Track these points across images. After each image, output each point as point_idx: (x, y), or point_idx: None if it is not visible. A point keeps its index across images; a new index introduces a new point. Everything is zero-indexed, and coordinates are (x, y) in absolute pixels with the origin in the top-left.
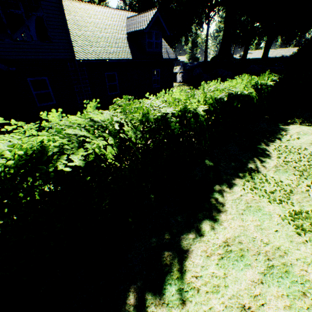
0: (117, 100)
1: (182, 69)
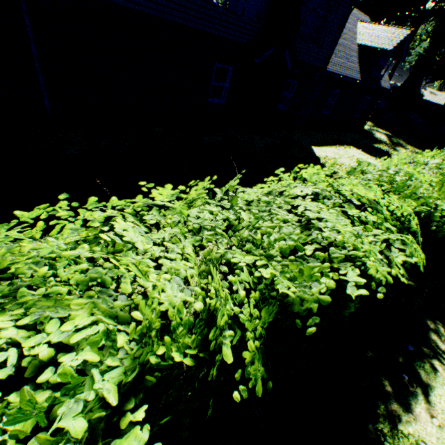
0: None
1: None
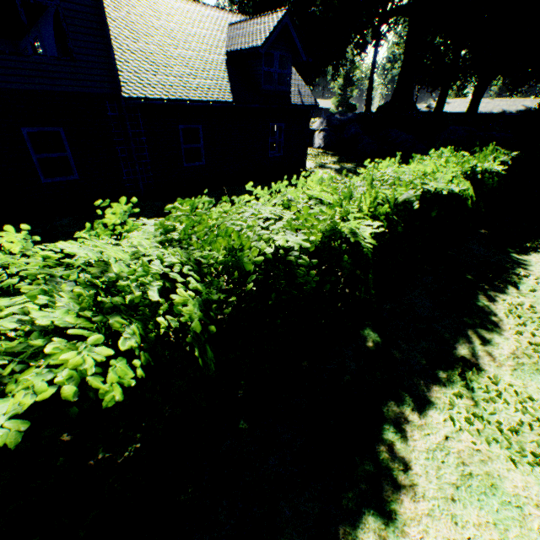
0: (173, 206)
1: (325, 125)
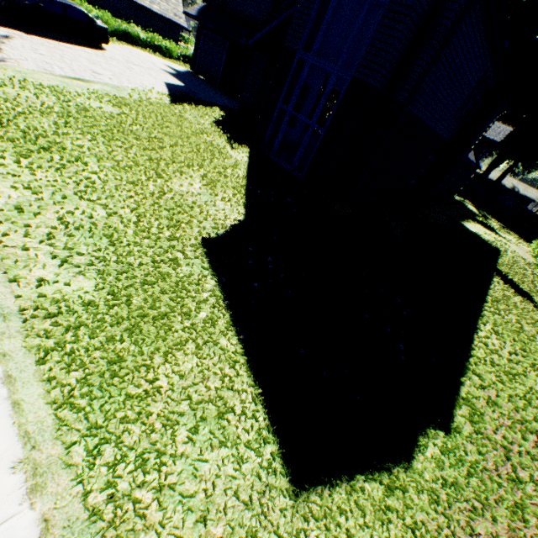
0: None
1: None
